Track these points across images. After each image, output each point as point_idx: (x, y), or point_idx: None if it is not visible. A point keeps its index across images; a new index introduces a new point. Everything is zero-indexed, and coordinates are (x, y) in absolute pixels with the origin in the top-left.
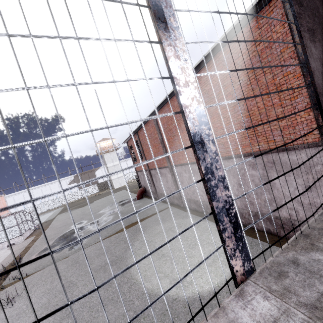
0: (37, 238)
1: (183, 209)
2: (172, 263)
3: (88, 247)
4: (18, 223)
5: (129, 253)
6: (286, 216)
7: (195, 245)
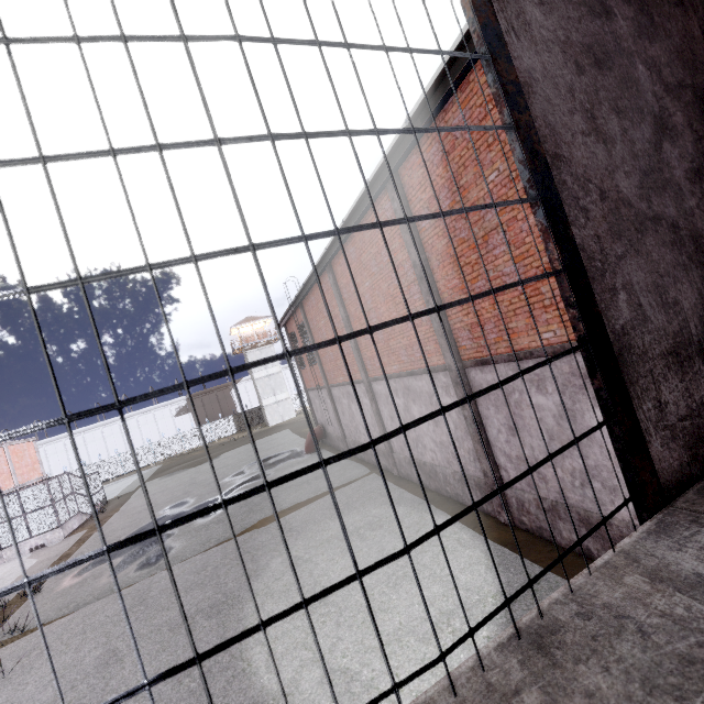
0: (89, 536)
1: (398, 480)
2: (340, 623)
3: (177, 565)
4: (54, 500)
5: (254, 588)
6: (628, 517)
7: (402, 577)
